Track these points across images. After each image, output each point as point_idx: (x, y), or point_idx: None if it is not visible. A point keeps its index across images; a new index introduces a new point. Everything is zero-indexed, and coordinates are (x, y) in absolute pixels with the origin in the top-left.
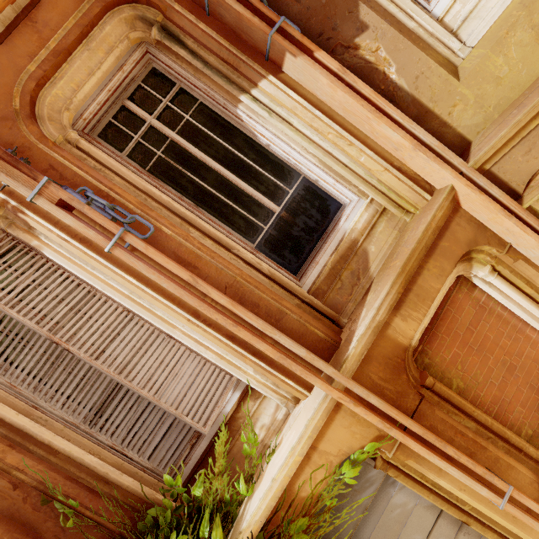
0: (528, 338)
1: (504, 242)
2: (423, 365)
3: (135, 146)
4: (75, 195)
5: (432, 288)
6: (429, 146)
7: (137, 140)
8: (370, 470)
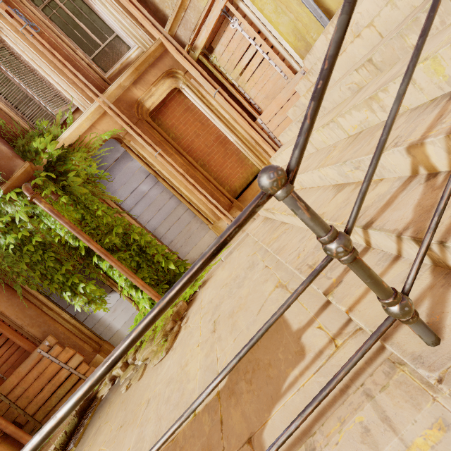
0: (209, 125)
1: (186, 70)
2: (158, 124)
3: (45, 7)
4: (12, 10)
5: (151, 80)
6: (151, 20)
7: (46, 4)
8: (119, 147)
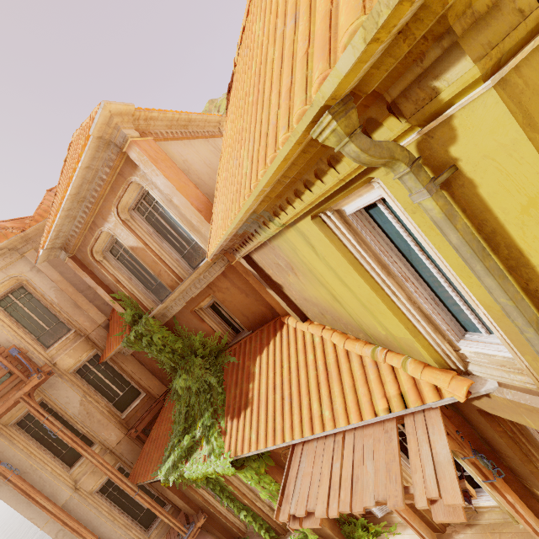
0: None
1: None
2: None
3: None
4: None
5: None
6: None
7: None
8: None
